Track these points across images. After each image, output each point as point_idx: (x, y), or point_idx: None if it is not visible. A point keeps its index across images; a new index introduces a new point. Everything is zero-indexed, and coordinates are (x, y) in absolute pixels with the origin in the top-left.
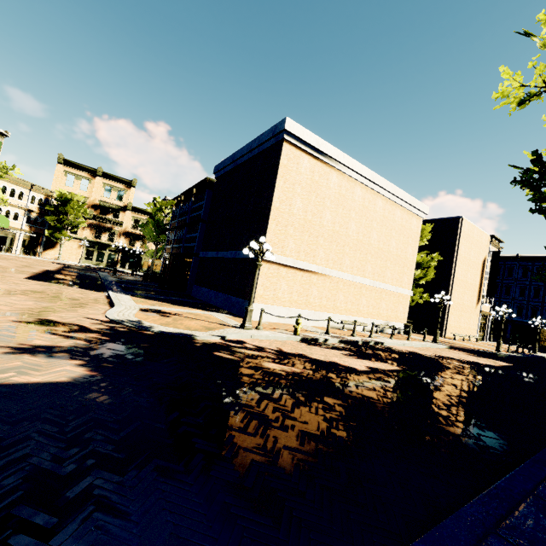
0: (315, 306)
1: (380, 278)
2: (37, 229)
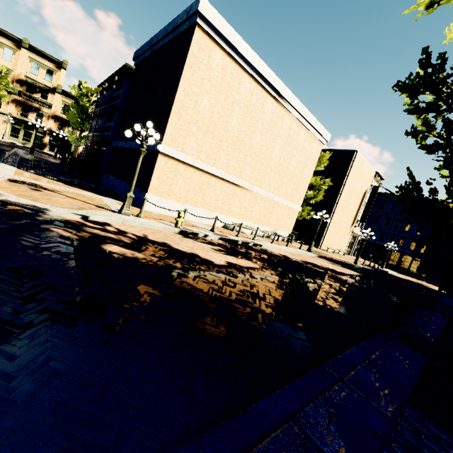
0: (210, 207)
1: (275, 191)
2: None
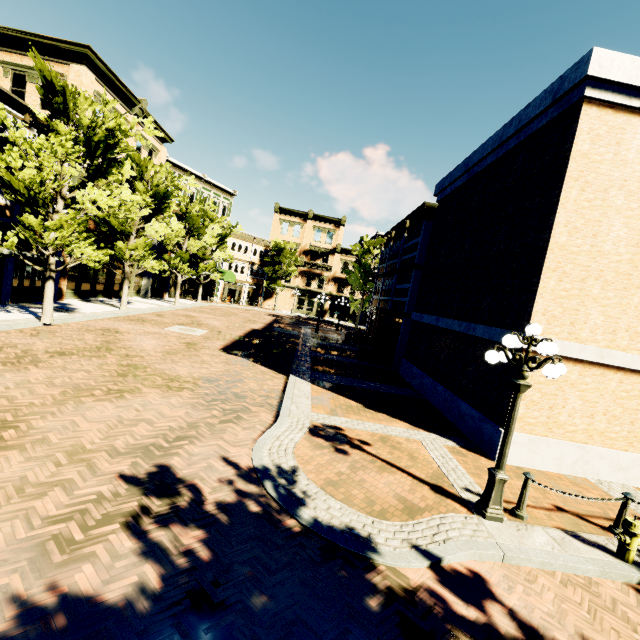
0: None
1: None
2: (259, 280)
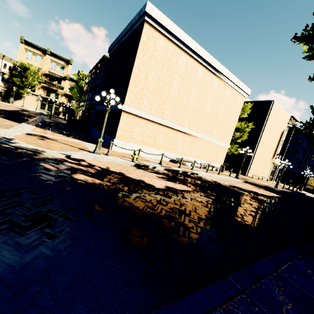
0: (160, 147)
1: (208, 134)
2: (9, 86)
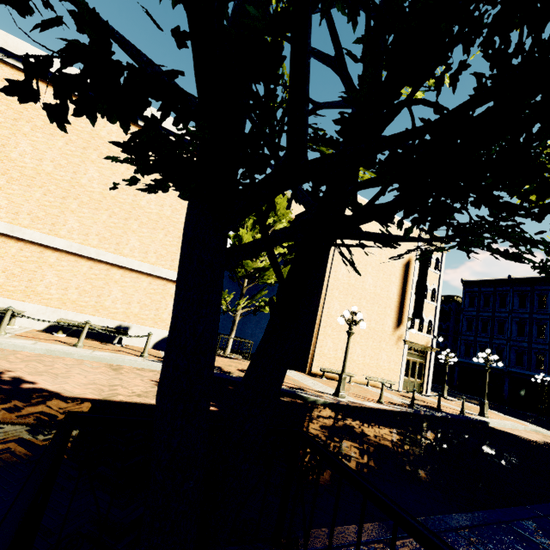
0: None
1: (106, 245)
2: None
